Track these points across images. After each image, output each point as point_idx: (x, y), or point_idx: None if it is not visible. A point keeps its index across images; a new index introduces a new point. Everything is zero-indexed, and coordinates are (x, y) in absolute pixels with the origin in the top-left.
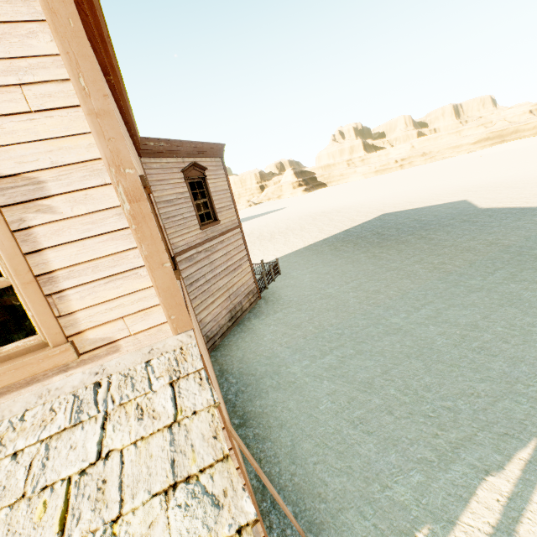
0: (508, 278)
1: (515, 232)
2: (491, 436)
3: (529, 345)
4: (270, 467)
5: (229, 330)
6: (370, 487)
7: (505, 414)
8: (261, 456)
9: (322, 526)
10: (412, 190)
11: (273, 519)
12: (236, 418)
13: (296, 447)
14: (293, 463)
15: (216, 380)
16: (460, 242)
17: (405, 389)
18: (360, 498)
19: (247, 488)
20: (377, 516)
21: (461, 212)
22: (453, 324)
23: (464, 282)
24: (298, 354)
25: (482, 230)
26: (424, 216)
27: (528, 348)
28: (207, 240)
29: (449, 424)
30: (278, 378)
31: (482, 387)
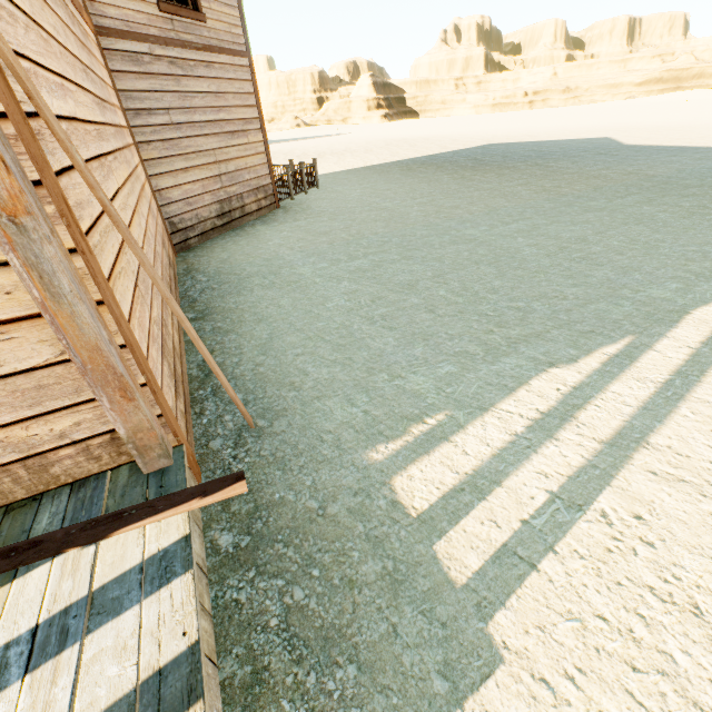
0: (643, 202)
1: (666, 165)
2: (569, 334)
3: (651, 257)
4: (225, 358)
5: (217, 232)
6: (373, 378)
7: (597, 314)
8: (215, 348)
9: (284, 413)
10: (538, 127)
11: (208, 407)
12: (191, 312)
13: (275, 340)
14: (263, 355)
15: (171, 268)
16: (588, 170)
17: (461, 291)
18: (353, 387)
19: (50, 200)
20: (372, 403)
21: (598, 147)
22: (552, 237)
23: (581, 203)
24: (314, 257)
25: (621, 162)
26: (547, 148)
27: (649, 260)
28: (175, 41)
29: (513, 322)
30: (275, 278)
31: (573, 291)
